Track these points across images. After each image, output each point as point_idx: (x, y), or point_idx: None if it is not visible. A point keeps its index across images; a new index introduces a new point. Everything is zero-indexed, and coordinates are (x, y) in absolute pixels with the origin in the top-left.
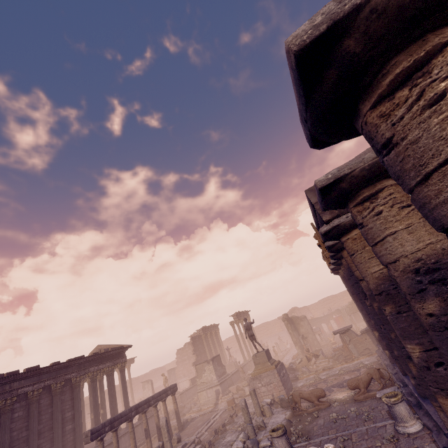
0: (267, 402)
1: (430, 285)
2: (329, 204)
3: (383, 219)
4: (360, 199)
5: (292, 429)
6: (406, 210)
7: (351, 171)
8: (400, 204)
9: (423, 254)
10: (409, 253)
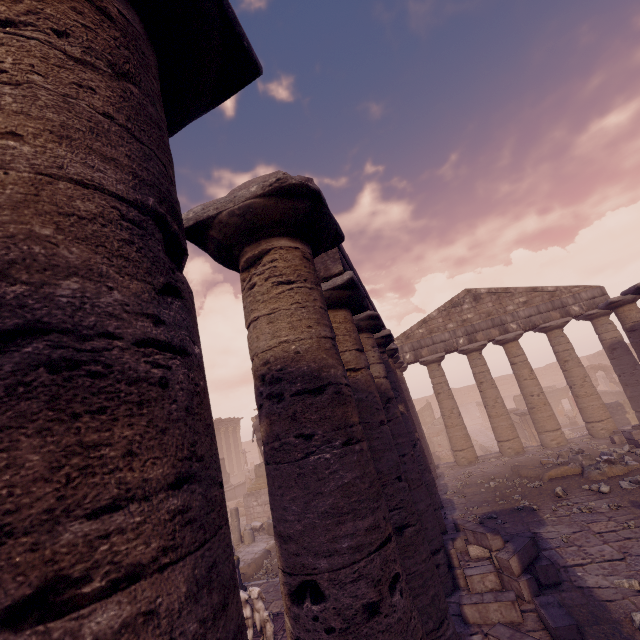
0: (255, 526)
1: (267, 401)
2: (220, 263)
3: (252, 296)
4: (244, 262)
5: (266, 562)
6: (281, 288)
7: (217, 213)
8: (277, 277)
9: (272, 355)
10: (260, 350)
